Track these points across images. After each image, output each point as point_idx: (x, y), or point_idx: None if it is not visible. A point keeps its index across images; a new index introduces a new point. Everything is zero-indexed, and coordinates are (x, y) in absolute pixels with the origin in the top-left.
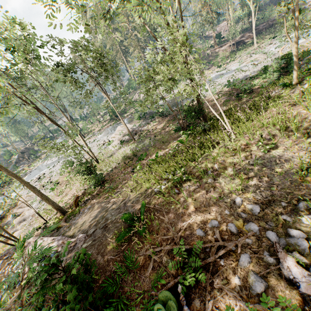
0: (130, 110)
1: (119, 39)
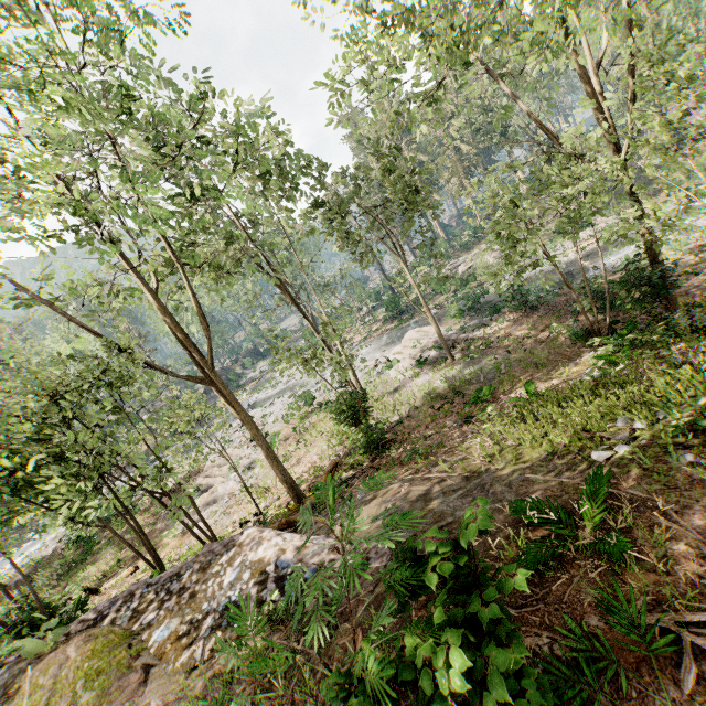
0: (433, 299)
1: (420, 159)
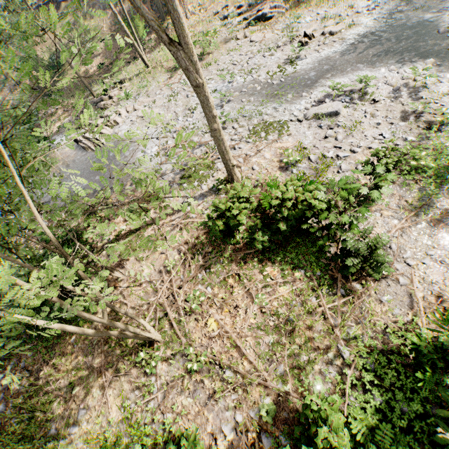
0: None
1: None
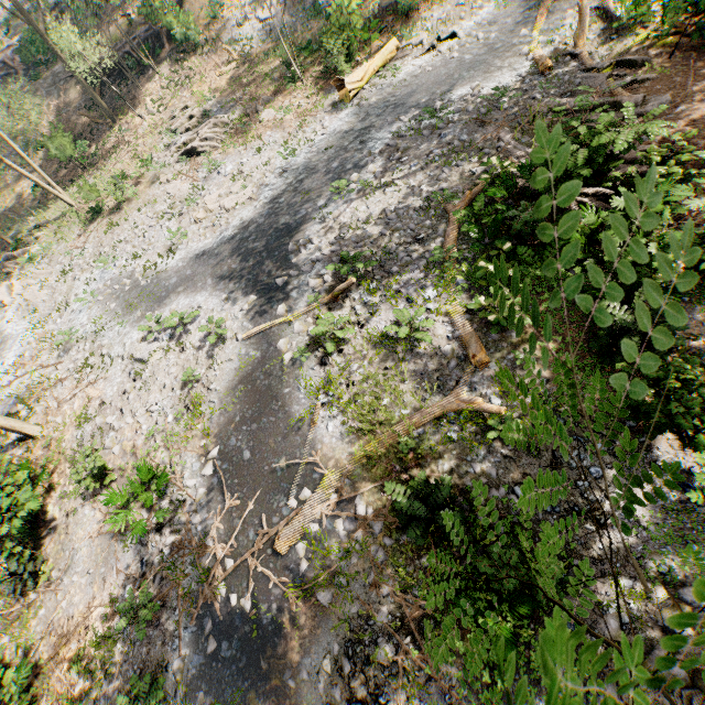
0: None
1: None
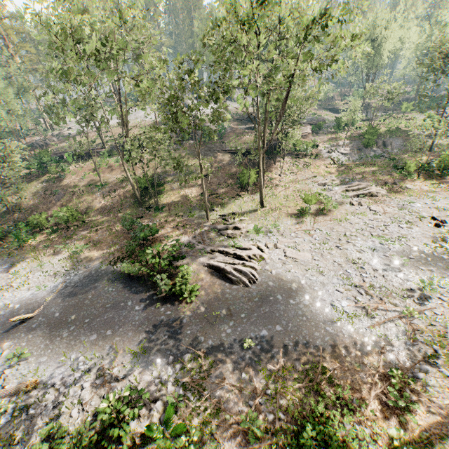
0: None
1: None
